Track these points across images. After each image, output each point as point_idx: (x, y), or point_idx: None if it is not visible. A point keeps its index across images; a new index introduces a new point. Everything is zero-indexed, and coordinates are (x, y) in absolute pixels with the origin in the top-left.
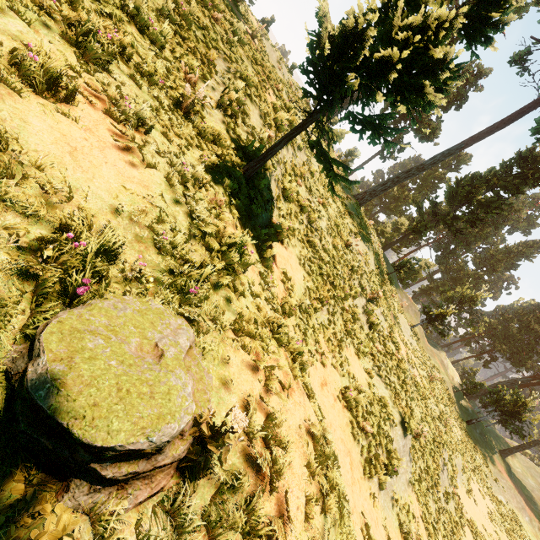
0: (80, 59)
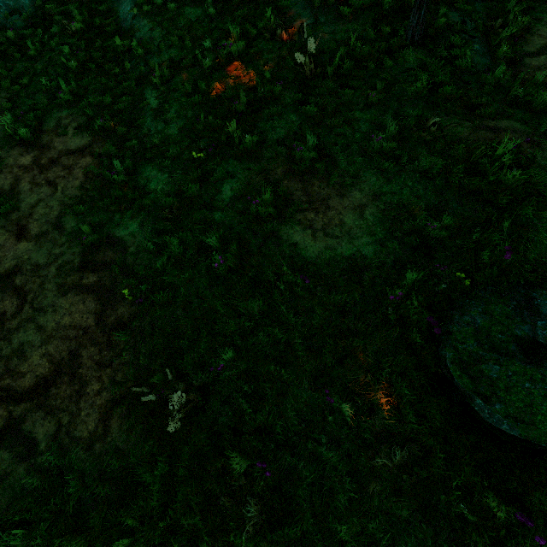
0: (252, 157)
